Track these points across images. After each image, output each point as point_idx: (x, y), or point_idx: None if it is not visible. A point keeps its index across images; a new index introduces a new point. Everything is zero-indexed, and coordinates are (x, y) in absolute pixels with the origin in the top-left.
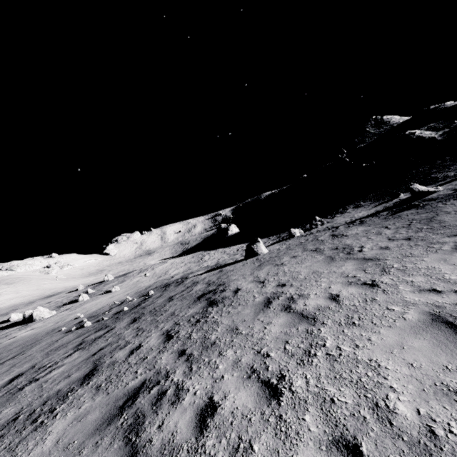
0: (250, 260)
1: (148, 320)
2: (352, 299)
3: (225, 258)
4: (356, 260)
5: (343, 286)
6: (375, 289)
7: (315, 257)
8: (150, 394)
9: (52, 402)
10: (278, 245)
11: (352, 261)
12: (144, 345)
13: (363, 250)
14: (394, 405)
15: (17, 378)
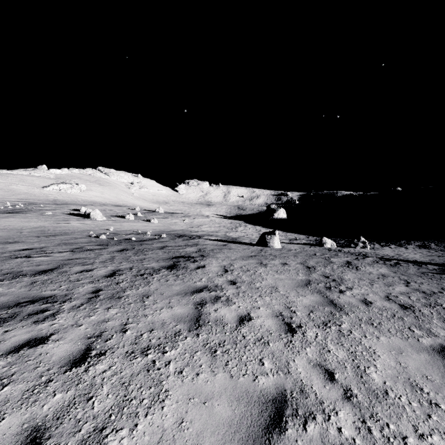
0: (256, 248)
1: (127, 254)
2: (253, 330)
3: (251, 236)
4: (323, 298)
5: (269, 314)
6: (285, 335)
7: (298, 274)
8: (39, 306)
9: (9, 276)
10: (296, 247)
11: (317, 297)
12: (94, 271)
13: (344, 293)
14: (111, 440)
15: (26, 250)
